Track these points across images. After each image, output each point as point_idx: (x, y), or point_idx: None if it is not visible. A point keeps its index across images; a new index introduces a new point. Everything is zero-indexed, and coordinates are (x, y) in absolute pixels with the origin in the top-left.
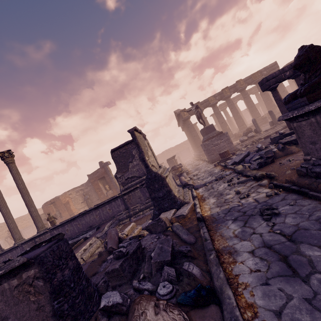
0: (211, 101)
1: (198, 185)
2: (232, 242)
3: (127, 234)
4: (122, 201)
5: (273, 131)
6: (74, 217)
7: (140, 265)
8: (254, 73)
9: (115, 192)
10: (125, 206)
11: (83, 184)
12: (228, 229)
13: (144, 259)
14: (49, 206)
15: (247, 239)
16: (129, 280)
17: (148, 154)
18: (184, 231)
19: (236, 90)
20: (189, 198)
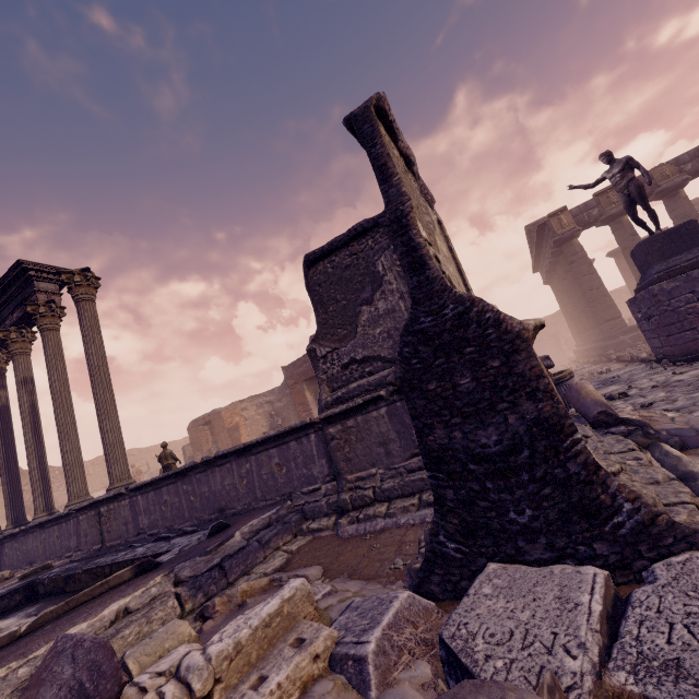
0: (663, 177)
1: (683, 430)
2: None
3: (202, 694)
4: (321, 444)
5: None
6: (183, 468)
7: None
8: None
9: None
10: (329, 464)
11: (274, 390)
12: None
13: None
14: (202, 429)
15: None
16: None
17: (435, 238)
18: None
19: None
20: (697, 501)
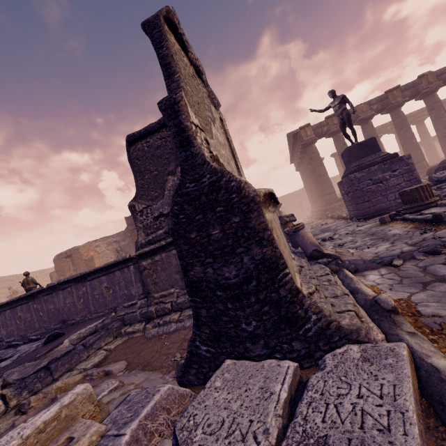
0: (361, 112)
1: (357, 260)
2: None
3: None
4: (137, 272)
5: None
6: (33, 292)
7: None
8: None
9: None
10: (143, 287)
11: (120, 233)
12: None
13: None
14: (64, 260)
15: None
16: None
17: (211, 128)
18: None
19: (417, 93)
20: (356, 308)
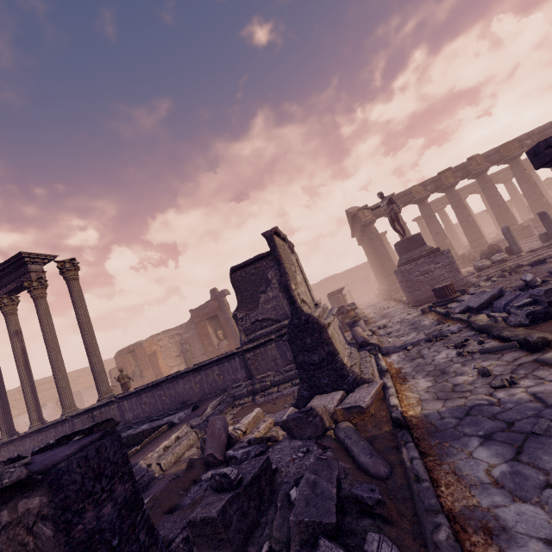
0: (417, 192)
1: (390, 347)
2: (490, 497)
3: (244, 431)
4: (242, 362)
5: (549, 252)
6: (159, 381)
7: (264, 513)
8: (506, 144)
9: (233, 345)
10: (246, 372)
11: (182, 325)
12: (472, 459)
13: (274, 498)
14: (126, 356)
15: (531, 500)
16: (237, 551)
17: (296, 279)
18: (363, 446)
19: (468, 174)
20: (373, 372)
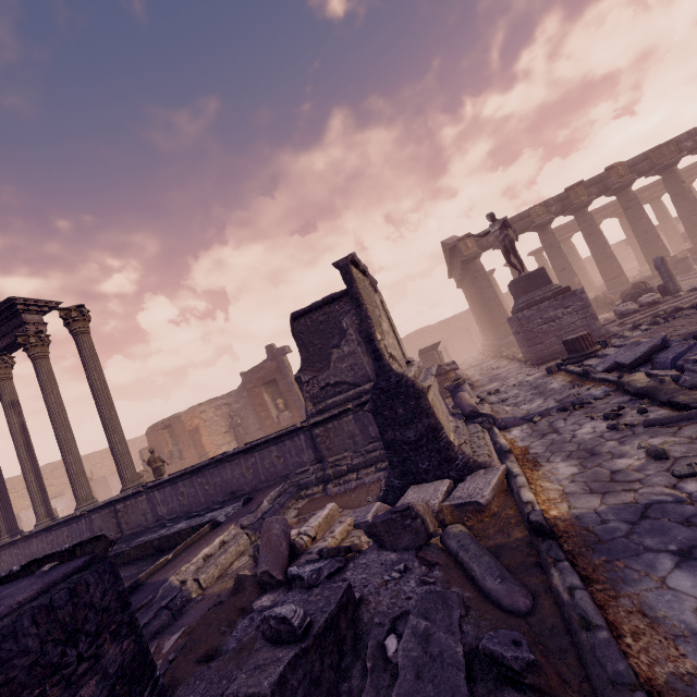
0: (537, 216)
1: (509, 418)
2: None
3: (313, 537)
4: (308, 440)
5: None
6: (200, 466)
7: (345, 674)
8: (658, 148)
9: (297, 417)
10: (315, 453)
11: (231, 393)
12: (667, 591)
13: (361, 649)
14: (161, 433)
15: None
16: None
17: (382, 326)
18: (488, 564)
19: (606, 190)
20: (490, 452)
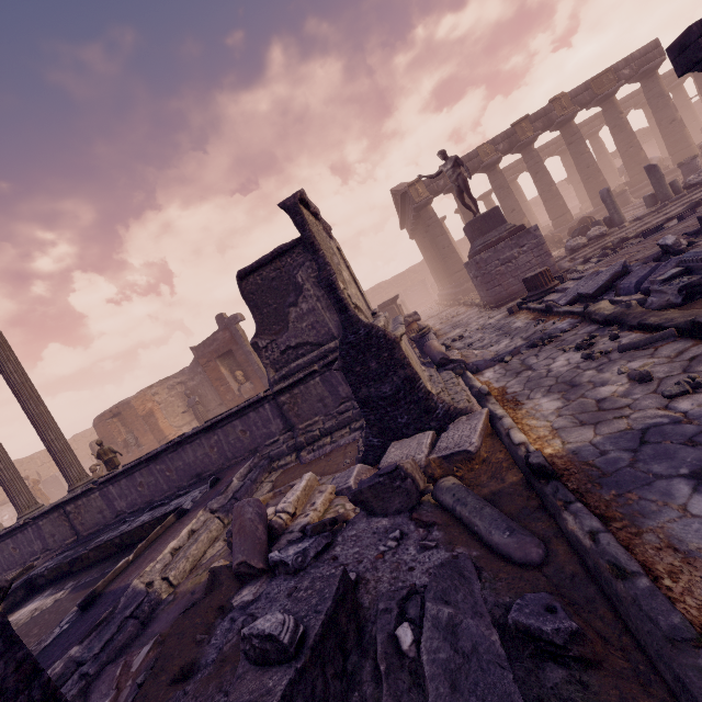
0: (485, 155)
1: (479, 361)
2: None
3: (292, 513)
4: (274, 409)
5: (659, 218)
6: (156, 453)
7: (353, 679)
8: (598, 76)
9: (259, 387)
10: (283, 422)
11: (184, 371)
12: (693, 519)
13: (367, 643)
14: (110, 422)
15: None
16: None
17: (343, 275)
18: (491, 516)
19: (551, 124)
20: (468, 398)
